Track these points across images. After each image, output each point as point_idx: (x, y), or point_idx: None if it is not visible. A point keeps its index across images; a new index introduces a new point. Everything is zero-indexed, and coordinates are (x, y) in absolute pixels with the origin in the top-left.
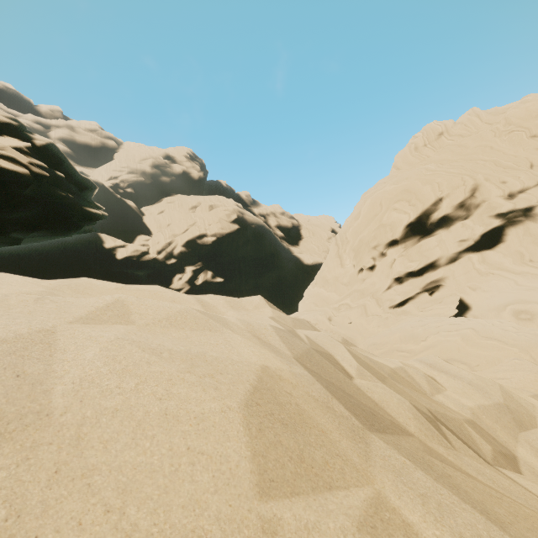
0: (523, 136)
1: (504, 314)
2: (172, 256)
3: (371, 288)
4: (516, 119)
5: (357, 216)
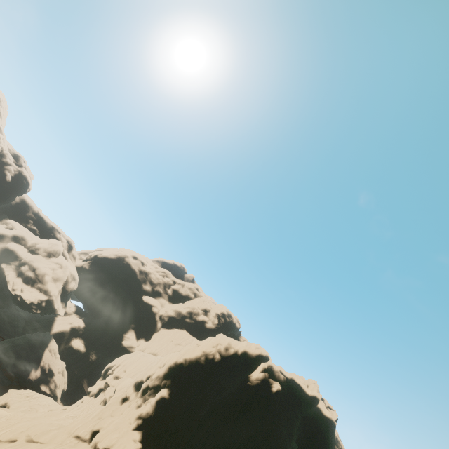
0: None
1: None
2: None
3: None
4: None
5: None
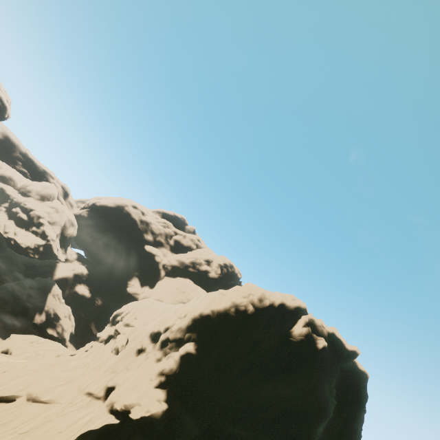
0: None
1: None
2: None
3: None
4: None
5: None
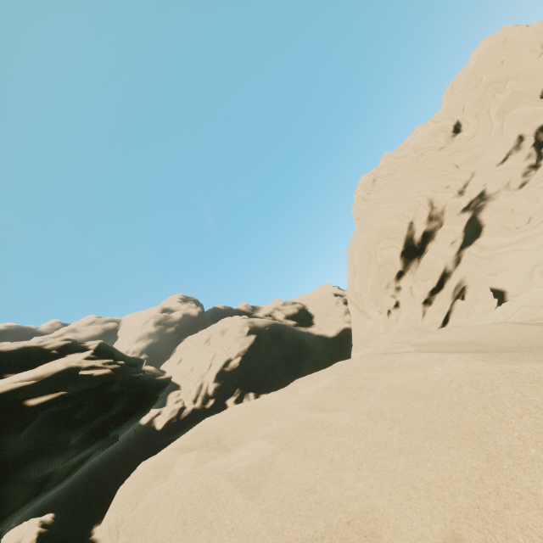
0: (434, 152)
1: (537, 280)
2: (209, 398)
3: (409, 323)
4: (420, 145)
5: (354, 270)
